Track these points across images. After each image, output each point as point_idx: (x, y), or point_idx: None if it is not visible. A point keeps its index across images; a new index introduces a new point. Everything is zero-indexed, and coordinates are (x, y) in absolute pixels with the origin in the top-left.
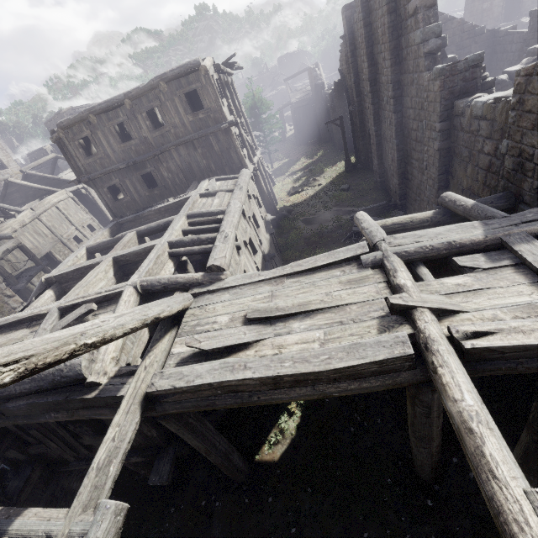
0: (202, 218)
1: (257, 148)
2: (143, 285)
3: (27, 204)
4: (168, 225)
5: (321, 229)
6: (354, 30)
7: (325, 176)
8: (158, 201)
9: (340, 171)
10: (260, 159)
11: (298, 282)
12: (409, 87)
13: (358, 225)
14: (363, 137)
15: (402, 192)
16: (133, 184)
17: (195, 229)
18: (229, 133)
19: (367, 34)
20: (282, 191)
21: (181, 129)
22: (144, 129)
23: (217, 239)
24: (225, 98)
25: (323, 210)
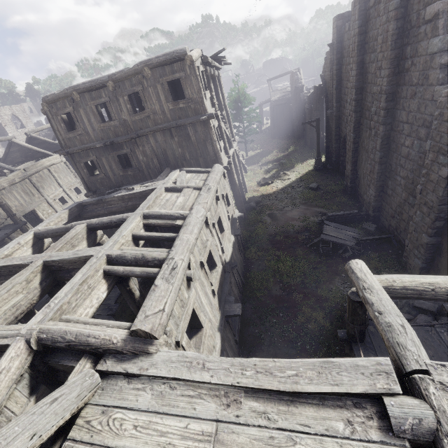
0: (159, 220)
1: (235, 139)
2: (41, 337)
3: (23, 164)
4: (121, 223)
5: (287, 227)
6: (343, 39)
7: (295, 171)
8: (131, 181)
9: (310, 169)
10: (236, 150)
11: (263, 418)
12: (408, 100)
13: (356, 286)
14: (337, 140)
15: (377, 205)
16: (109, 162)
17: (147, 236)
18: (208, 125)
19: (360, 42)
20: (253, 180)
21: (161, 116)
22: (124, 112)
23: (161, 269)
24: (209, 90)
25: (290, 206)
